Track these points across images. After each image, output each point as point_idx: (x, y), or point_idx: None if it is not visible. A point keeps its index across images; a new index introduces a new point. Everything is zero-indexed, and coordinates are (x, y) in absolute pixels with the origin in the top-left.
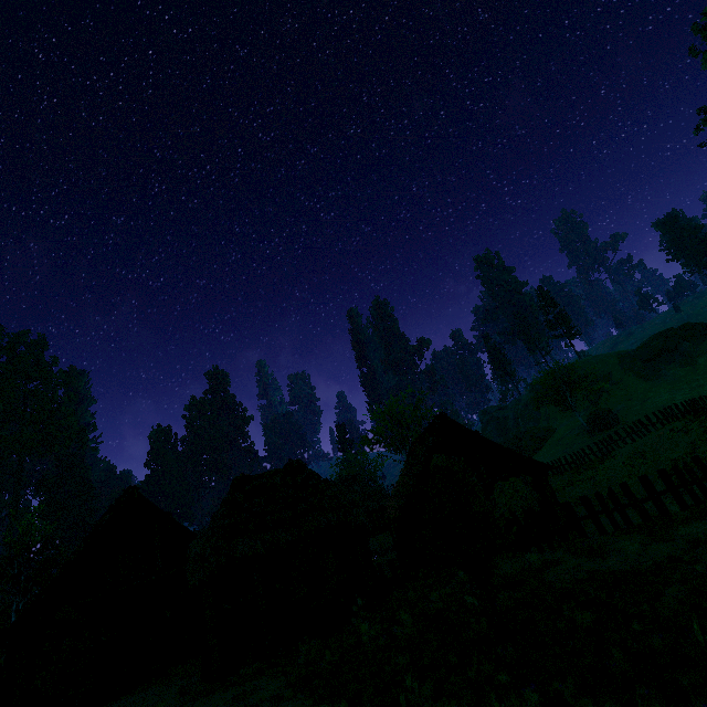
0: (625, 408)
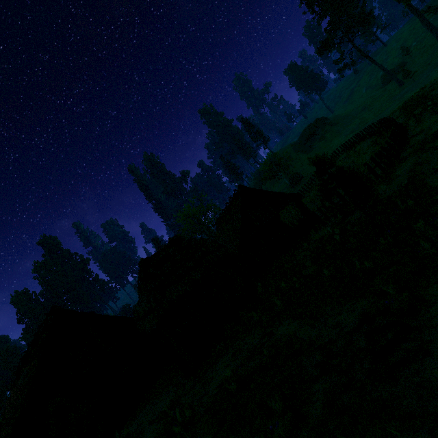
0: (303, 170)
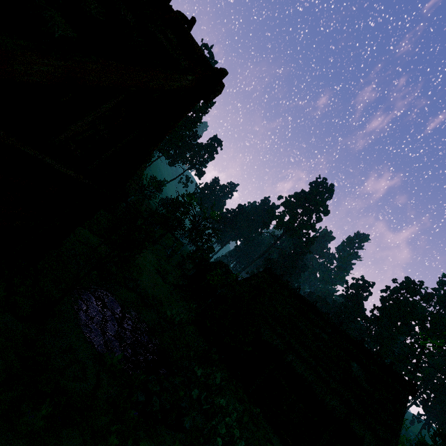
0: None
